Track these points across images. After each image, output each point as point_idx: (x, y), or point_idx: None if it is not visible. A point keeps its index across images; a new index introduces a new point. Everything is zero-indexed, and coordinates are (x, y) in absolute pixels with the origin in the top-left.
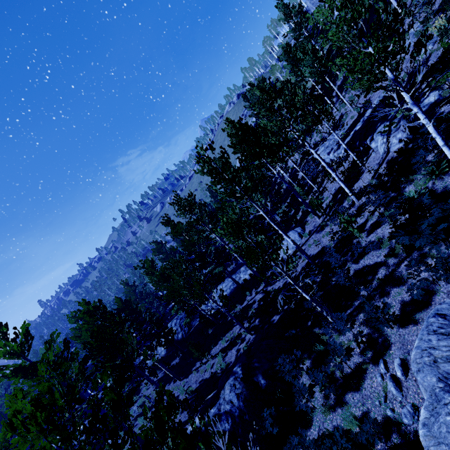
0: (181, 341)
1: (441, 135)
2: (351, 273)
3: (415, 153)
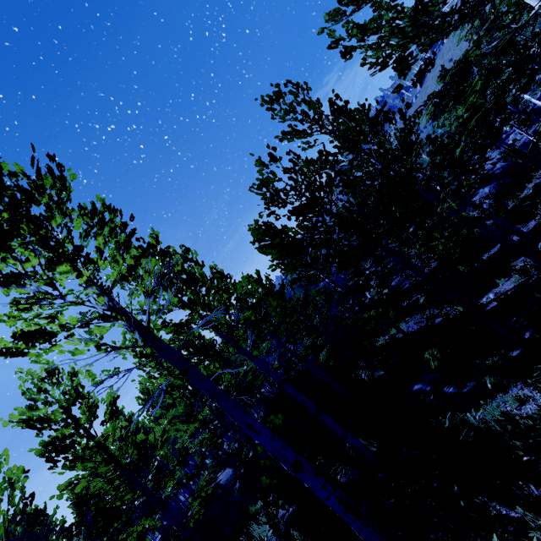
0: None
1: None
2: None
3: None
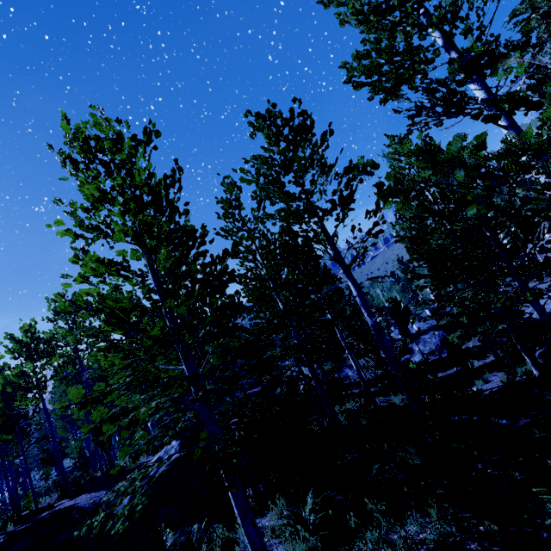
0: None
1: None
2: None
3: None
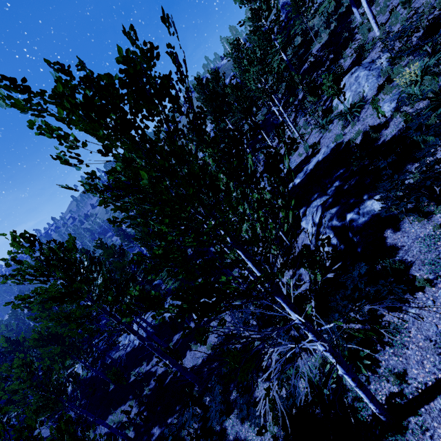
0: (89, 380)
1: (352, 374)
2: (232, 436)
3: (339, 287)
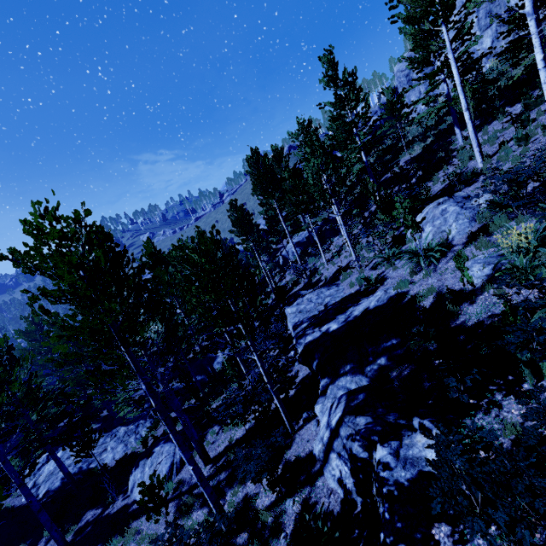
0: None
1: None
2: None
3: None
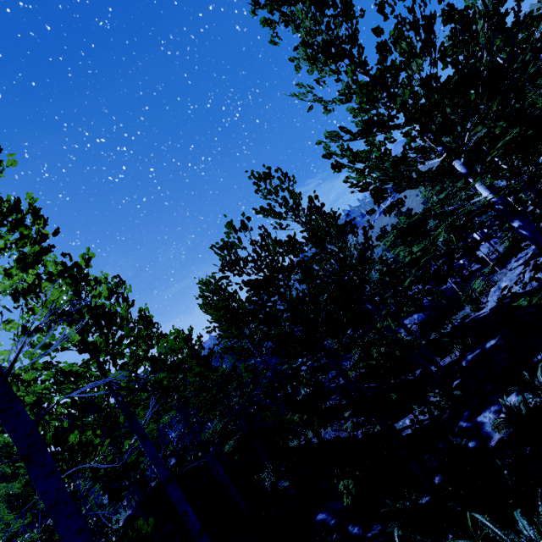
0: None
1: None
2: None
3: None
